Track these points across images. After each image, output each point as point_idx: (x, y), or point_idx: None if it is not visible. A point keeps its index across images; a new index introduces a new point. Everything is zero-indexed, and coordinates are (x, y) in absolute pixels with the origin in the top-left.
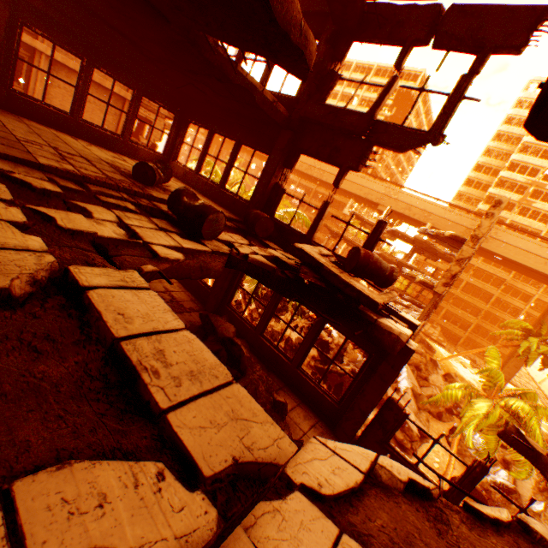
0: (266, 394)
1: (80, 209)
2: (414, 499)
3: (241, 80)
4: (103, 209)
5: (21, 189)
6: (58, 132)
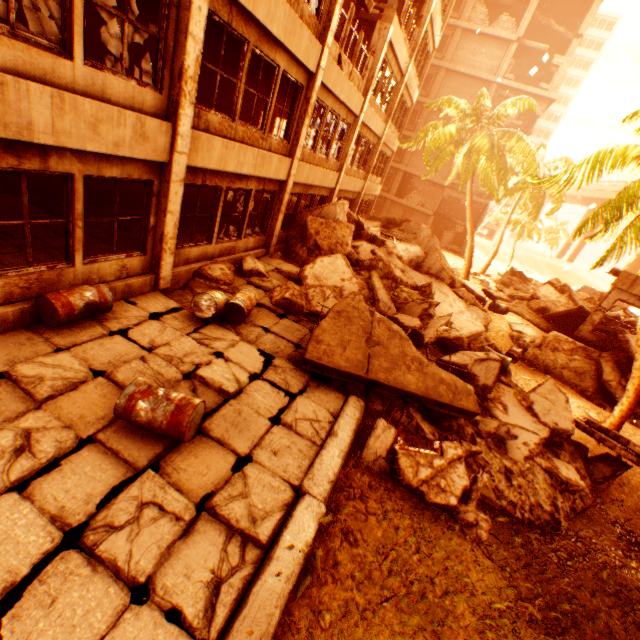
0: None
1: None
2: None
3: None
4: None
5: None
6: None
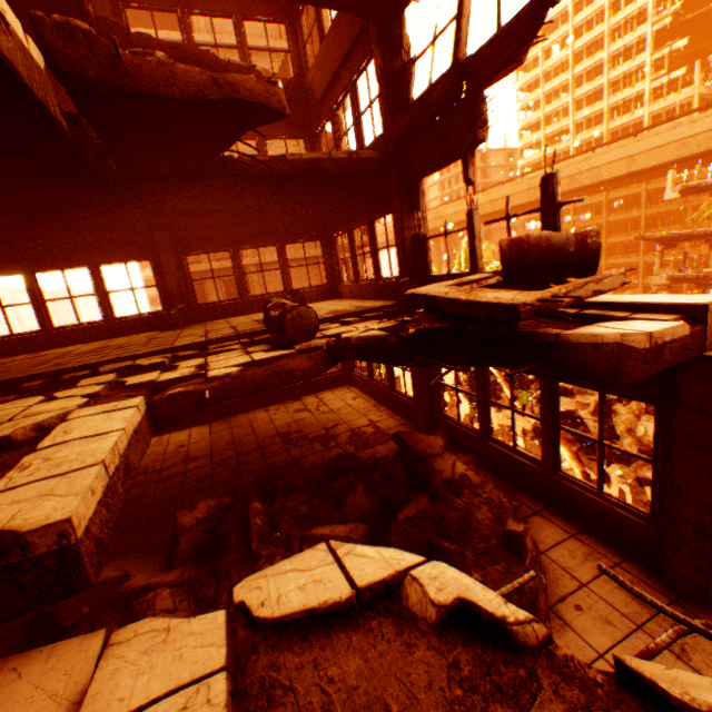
0: (493, 524)
1: (175, 368)
2: (467, 645)
3: (298, 166)
4: (197, 359)
5: (138, 372)
6: (234, 318)
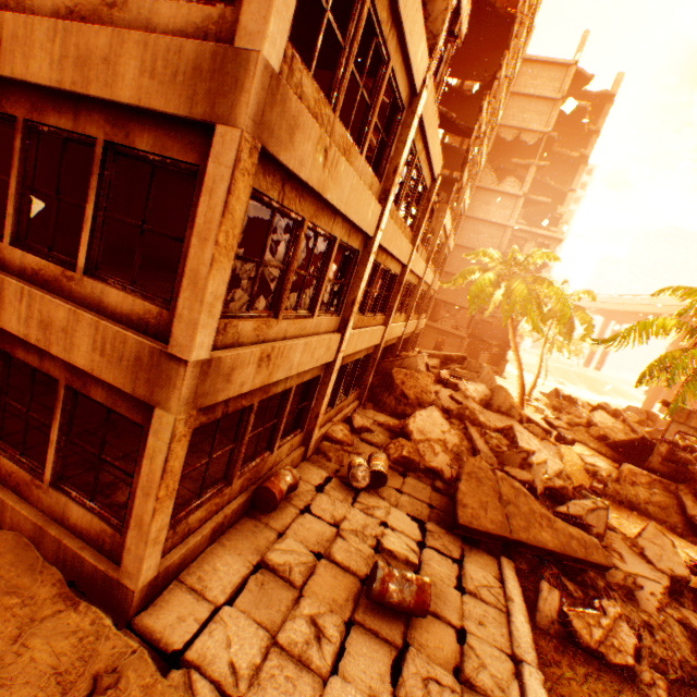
0: None
1: None
2: None
3: None
4: None
5: None
6: None
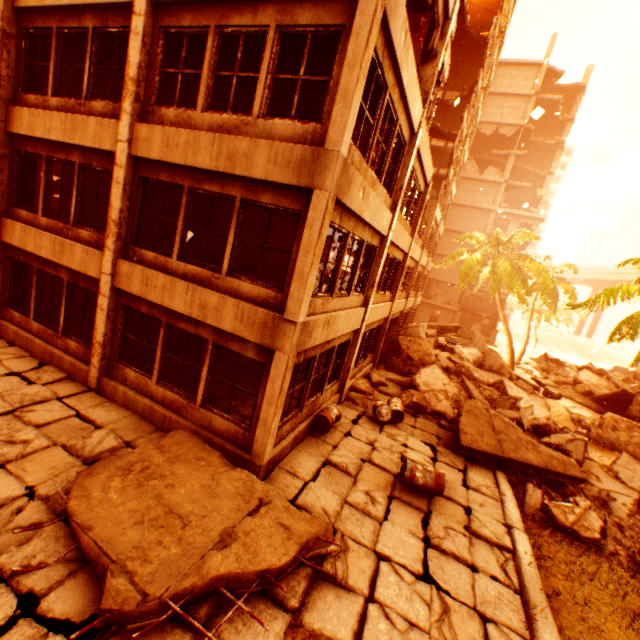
0: None
1: None
2: None
3: None
4: None
5: None
6: None
